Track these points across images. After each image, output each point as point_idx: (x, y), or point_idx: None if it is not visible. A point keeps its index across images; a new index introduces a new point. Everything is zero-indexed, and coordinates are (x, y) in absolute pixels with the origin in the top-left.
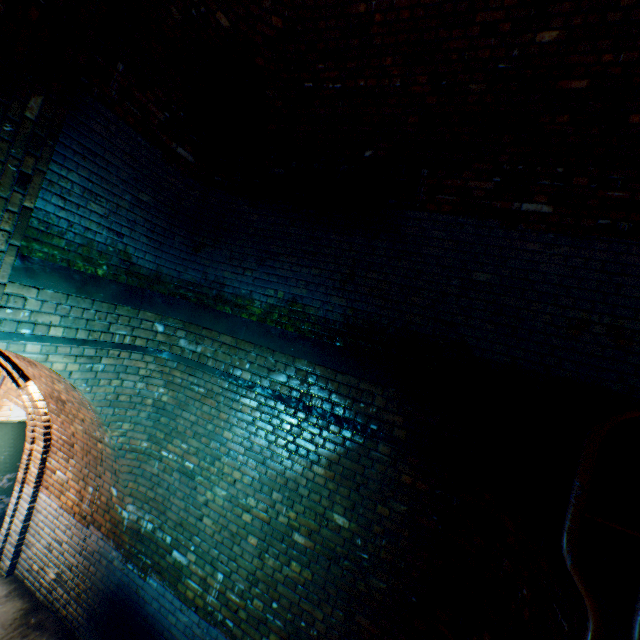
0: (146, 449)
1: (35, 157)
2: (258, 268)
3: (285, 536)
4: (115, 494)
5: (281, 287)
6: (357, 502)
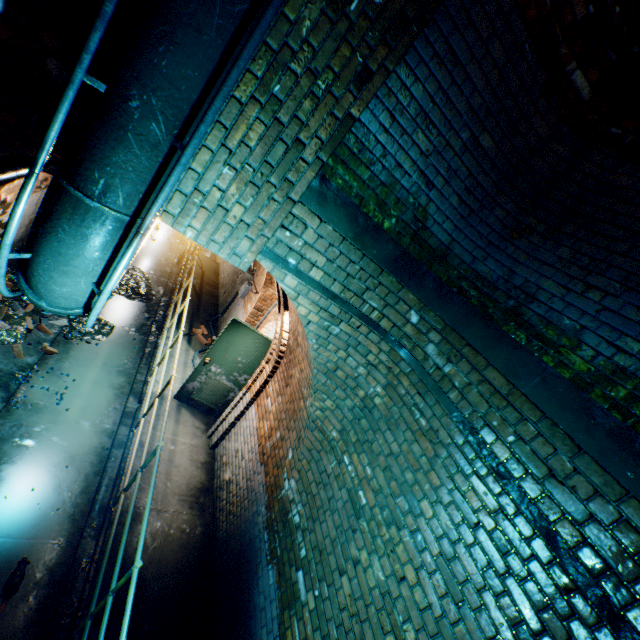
0: (332, 439)
1: (388, 48)
2: (621, 294)
3: None
4: (289, 457)
5: None
6: None
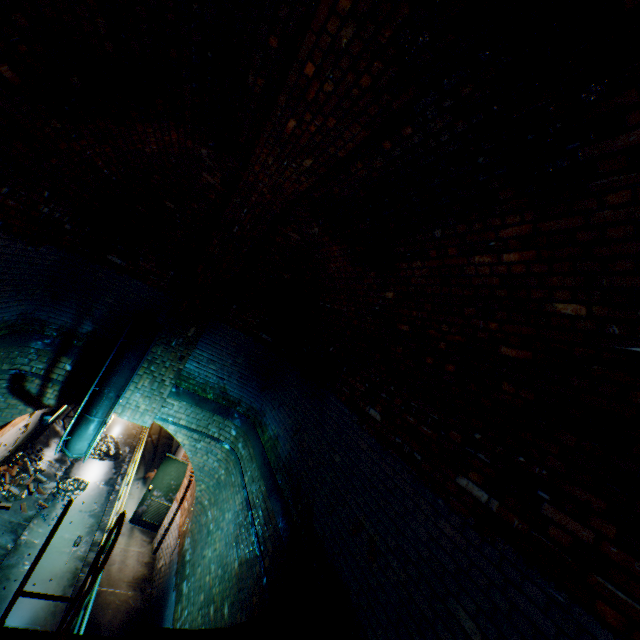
0: (206, 505)
1: (188, 349)
2: (277, 409)
3: (210, 603)
4: (189, 527)
5: (277, 426)
6: (235, 601)
